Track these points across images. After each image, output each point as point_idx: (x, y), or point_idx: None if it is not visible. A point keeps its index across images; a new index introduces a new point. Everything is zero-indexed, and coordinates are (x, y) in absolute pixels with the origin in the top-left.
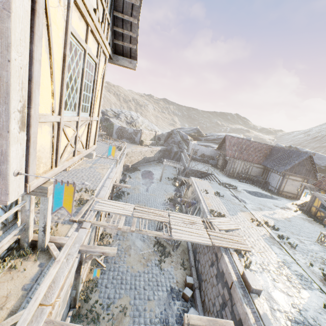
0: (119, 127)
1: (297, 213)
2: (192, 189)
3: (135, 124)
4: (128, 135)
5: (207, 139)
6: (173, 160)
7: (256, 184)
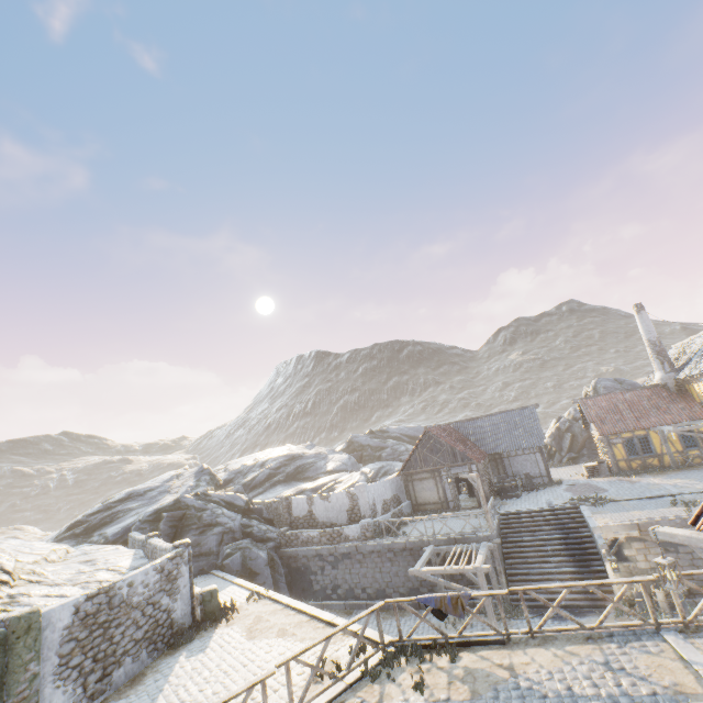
0: (77, 606)
1: (635, 477)
2: (655, 541)
3: (1, 566)
4: (139, 621)
5: (250, 483)
6: (285, 594)
7: (523, 487)
